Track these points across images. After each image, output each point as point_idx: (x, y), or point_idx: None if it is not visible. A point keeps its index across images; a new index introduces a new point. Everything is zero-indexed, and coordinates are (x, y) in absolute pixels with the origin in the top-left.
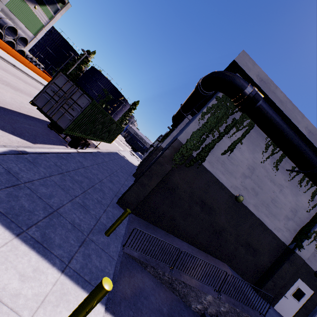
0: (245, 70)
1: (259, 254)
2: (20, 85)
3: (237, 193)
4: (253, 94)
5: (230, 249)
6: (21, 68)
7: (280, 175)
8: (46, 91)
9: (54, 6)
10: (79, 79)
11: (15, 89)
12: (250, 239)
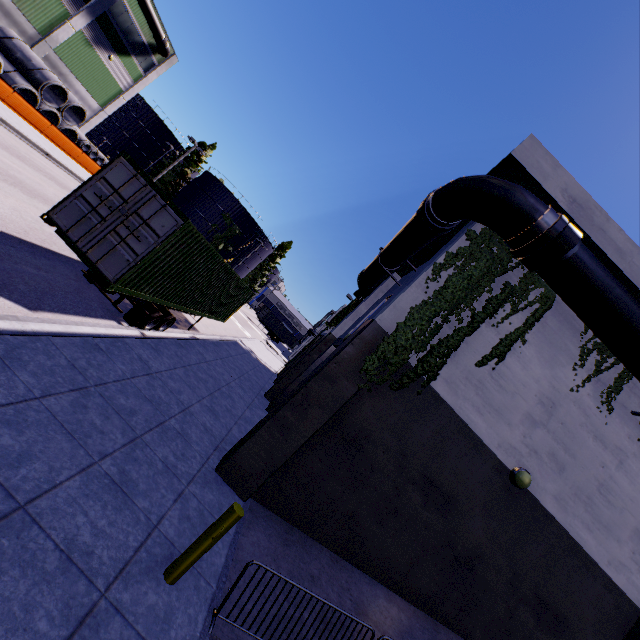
0: (537, 176)
1: (570, 632)
2: (47, 190)
3: (512, 464)
4: (560, 230)
5: (496, 613)
6: (62, 160)
7: (617, 423)
8: (84, 195)
9: (146, 58)
10: (178, 194)
11: (32, 194)
12: (547, 587)
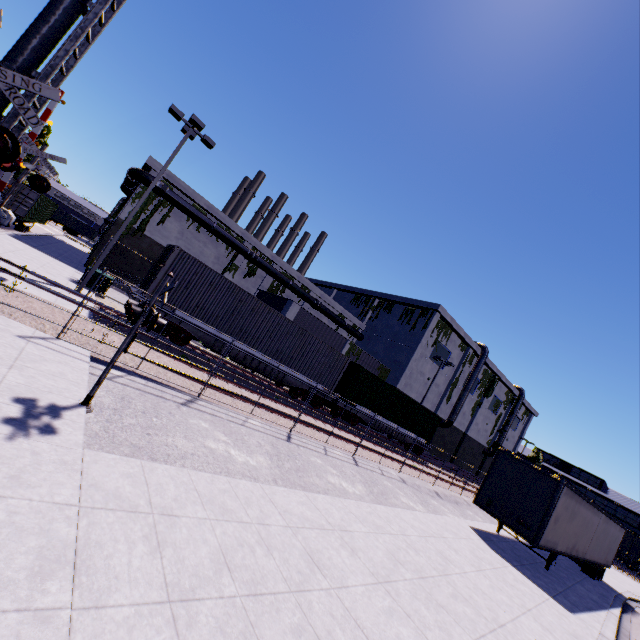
0: (155, 169)
1: None
2: None
3: None
4: (161, 188)
5: None
6: None
7: (202, 236)
8: None
9: None
10: None
11: None
12: None
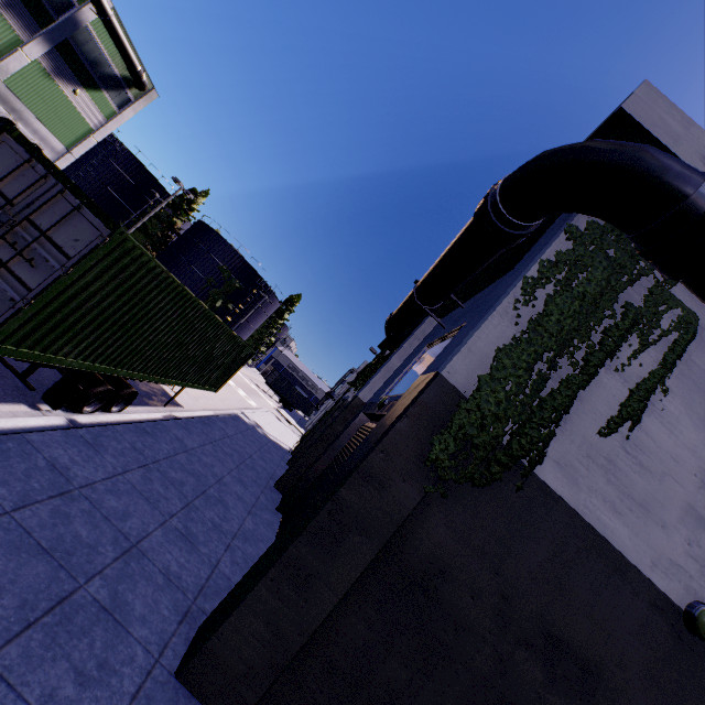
0: (663, 138)
1: None
2: None
3: (679, 593)
4: None
5: None
6: None
7: None
8: None
9: (120, 93)
10: (166, 247)
11: None
12: None
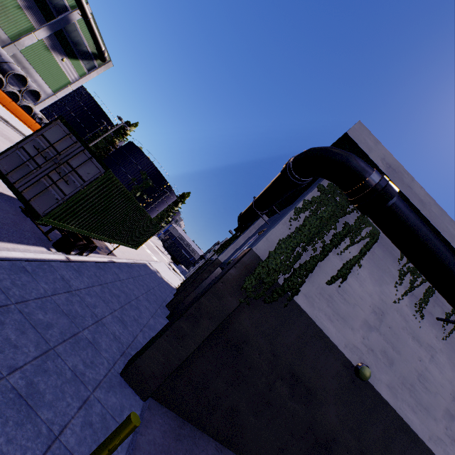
0: (364, 149)
1: None
2: (1, 146)
3: (356, 360)
4: (383, 185)
5: None
6: (18, 126)
7: (427, 327)
8: (24, 147)
9: (90, 62)
10: (108, 156)
11: None
12: None
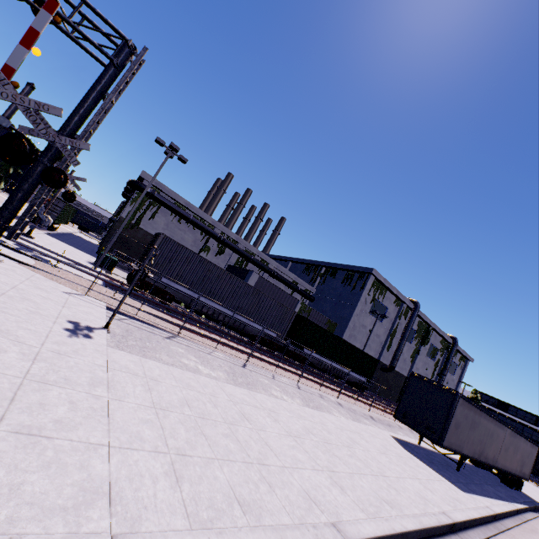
0: (147, 179)
1: None
2: None
3: None
4: (151, 192)
5: None
6: None
7: (183, 226)
8: None
9: None
10: None
11: None
12: None
